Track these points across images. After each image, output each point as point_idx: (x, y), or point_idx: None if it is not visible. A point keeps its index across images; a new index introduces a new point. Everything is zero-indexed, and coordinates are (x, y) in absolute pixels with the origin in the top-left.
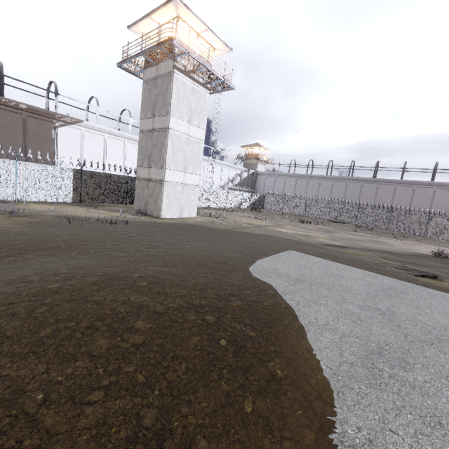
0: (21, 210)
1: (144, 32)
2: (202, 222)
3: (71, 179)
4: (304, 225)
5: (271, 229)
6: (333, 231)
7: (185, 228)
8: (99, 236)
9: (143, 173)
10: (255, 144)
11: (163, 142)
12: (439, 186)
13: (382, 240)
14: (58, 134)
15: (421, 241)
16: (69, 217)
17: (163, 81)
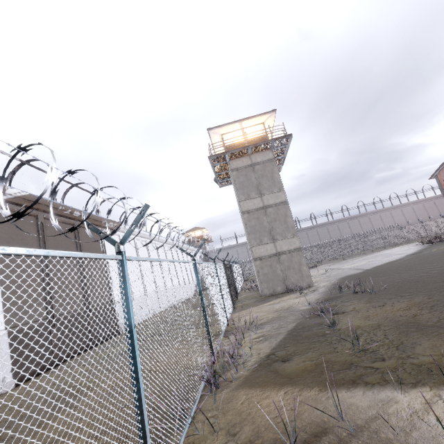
0: (285, 318)
1: (220, 133)
2: (329, 277)
3: (225, 278)
4: (322, 267)
5: (356, 265)
6: (347, 262)
7: (365, 275)
8: (435, 279)
9: (265, 250)
10: (195, 228)
11: (287, 214)
12: (338, 221)
13: (379, 253)
14: (104, 245)
15: (376, 251)
16: (324, 301)
17: (265, 166)
